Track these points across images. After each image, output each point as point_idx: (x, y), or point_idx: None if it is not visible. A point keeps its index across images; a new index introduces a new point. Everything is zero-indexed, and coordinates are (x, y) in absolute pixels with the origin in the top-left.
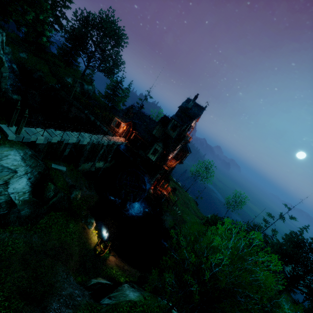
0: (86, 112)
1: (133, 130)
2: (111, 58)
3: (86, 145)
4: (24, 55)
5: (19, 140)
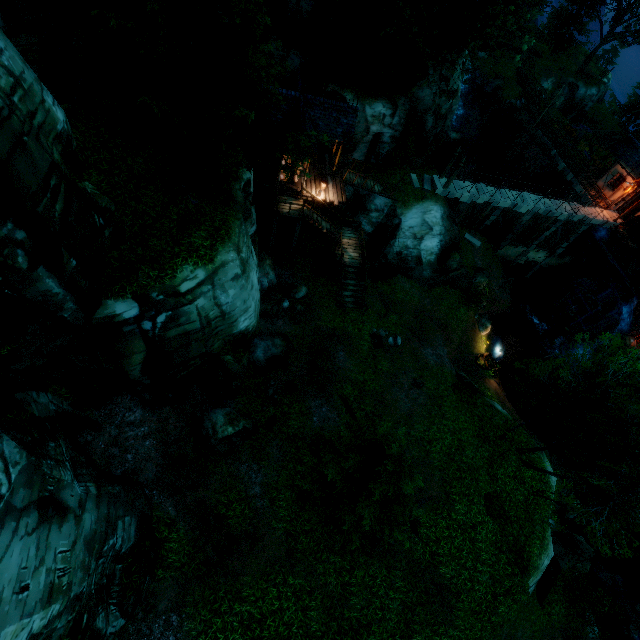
0: (553, 154)
1: None
2: None
3: (523, 216)
4: (483, 54)
5: (444, 195)
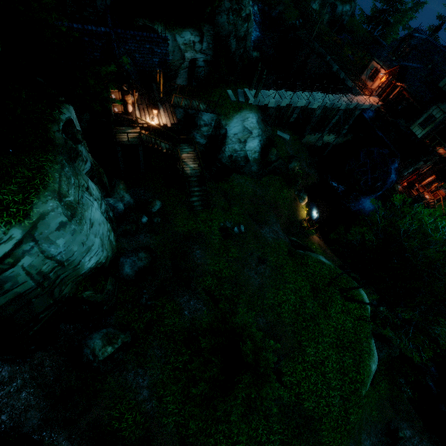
0: (328, 59)
1: (397, 83)
2: None
3: (315, 110)
4: None
5: (256, 104)
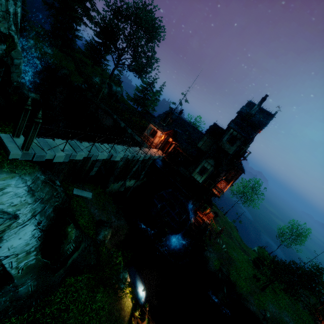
0: (115, 117)
1: (174, 141)
2: (145, 54)
3: (118, 162)
4: (48, 51)
5: (28, 159)
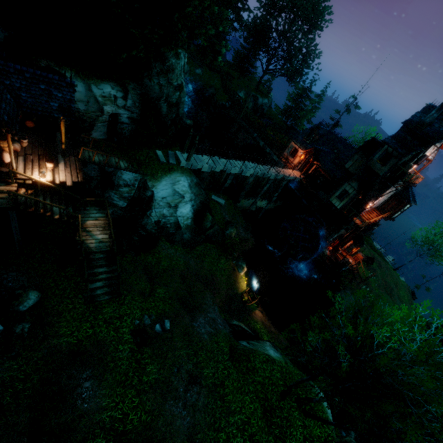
0: (255, 136)
1: (314, 161)
2: (300, 53)
3: (248, 178)
4: (199, 72)
5: (188, 167)
